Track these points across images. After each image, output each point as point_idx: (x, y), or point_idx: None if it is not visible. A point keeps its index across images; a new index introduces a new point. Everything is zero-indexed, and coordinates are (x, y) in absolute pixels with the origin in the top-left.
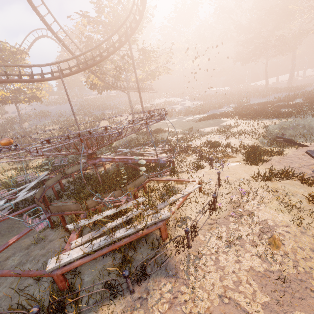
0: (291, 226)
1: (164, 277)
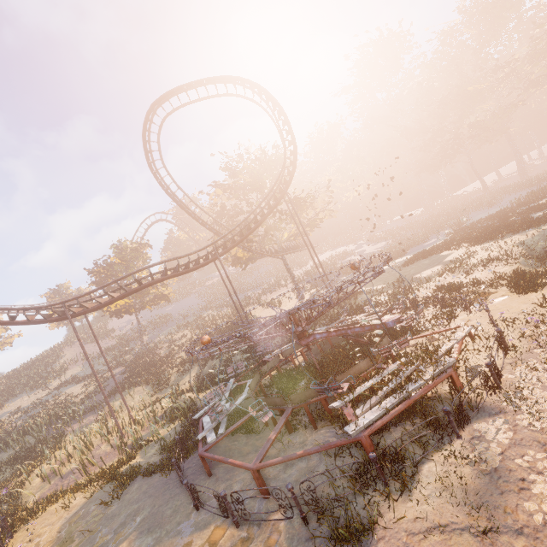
0: None
1: (488, 417)
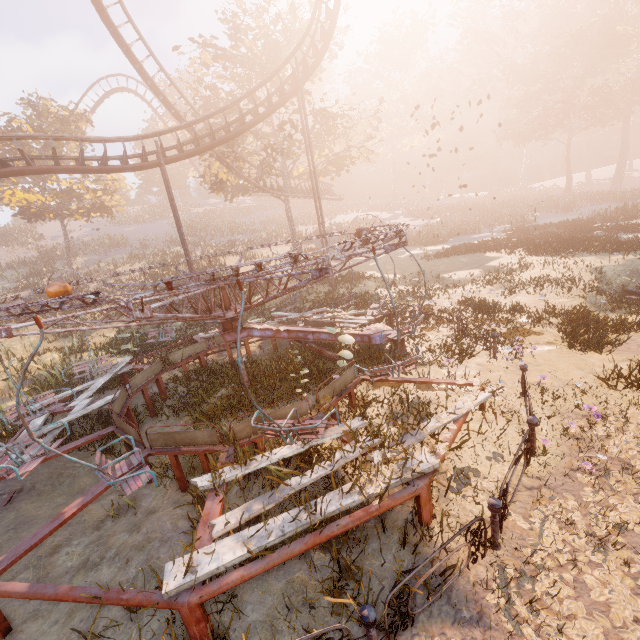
0: None
1: (452, 624)
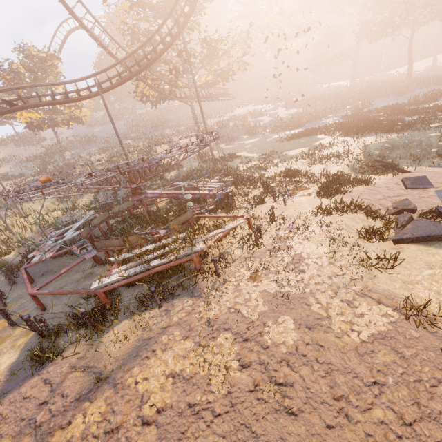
0: (323, 258)
1: (189, 297)
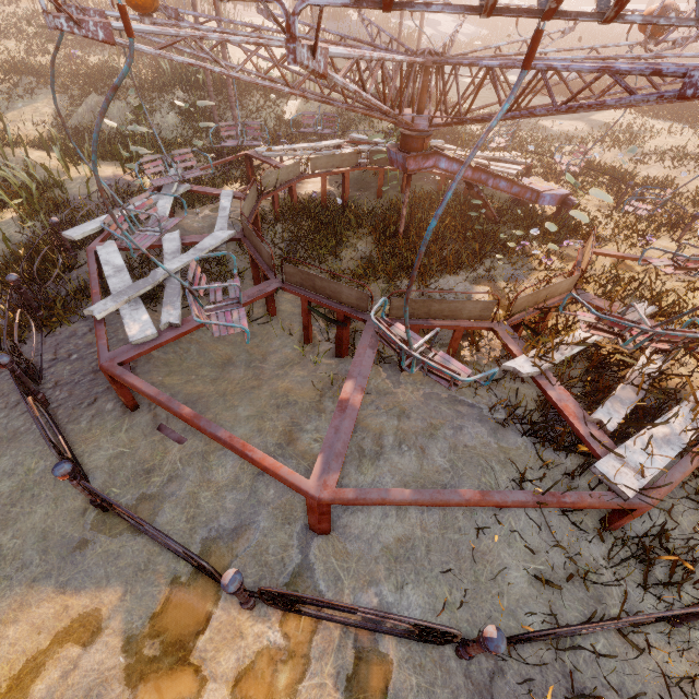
0: None
1: None
